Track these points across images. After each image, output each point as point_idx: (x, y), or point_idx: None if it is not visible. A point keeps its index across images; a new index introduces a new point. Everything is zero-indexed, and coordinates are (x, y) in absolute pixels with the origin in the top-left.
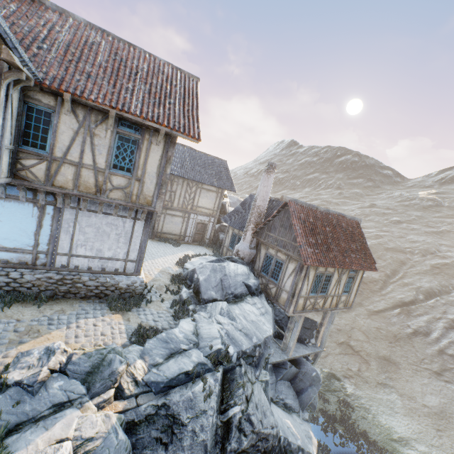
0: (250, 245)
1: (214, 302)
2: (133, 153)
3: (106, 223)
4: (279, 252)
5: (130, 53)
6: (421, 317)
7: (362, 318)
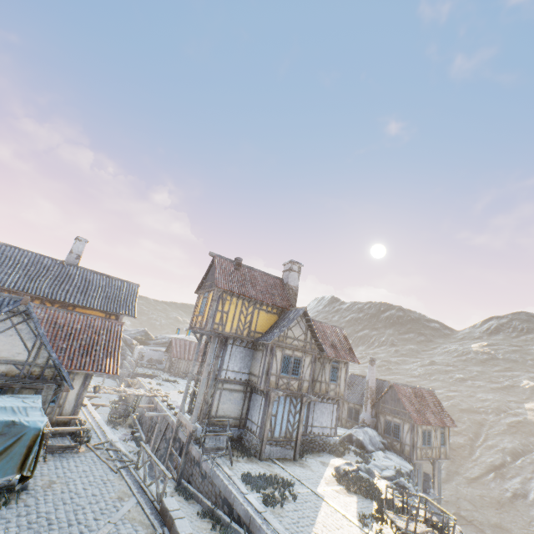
0: (371, 415)
1: (375, 452)
2: (336, 373)
3: (324, 407)
4: (394, 418)
5: (322, 326)
6: (514, 479)
7: (463, 486)
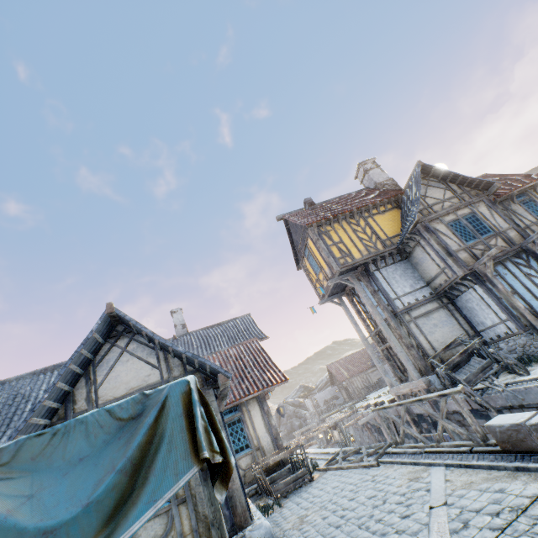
0: None
1: None
2: (535, 206)
3: None
4: None
5: None
6: None
7: None
